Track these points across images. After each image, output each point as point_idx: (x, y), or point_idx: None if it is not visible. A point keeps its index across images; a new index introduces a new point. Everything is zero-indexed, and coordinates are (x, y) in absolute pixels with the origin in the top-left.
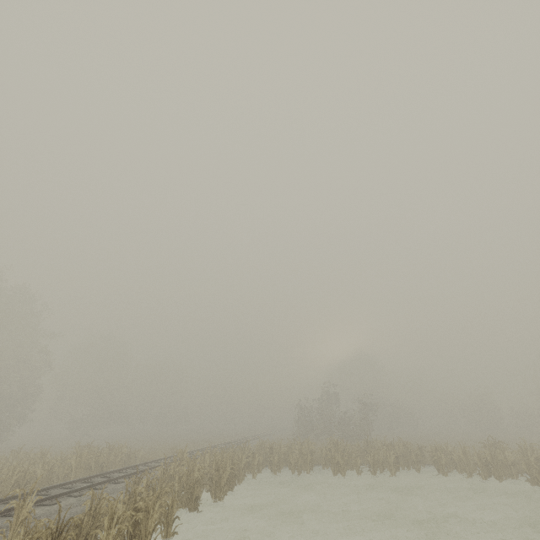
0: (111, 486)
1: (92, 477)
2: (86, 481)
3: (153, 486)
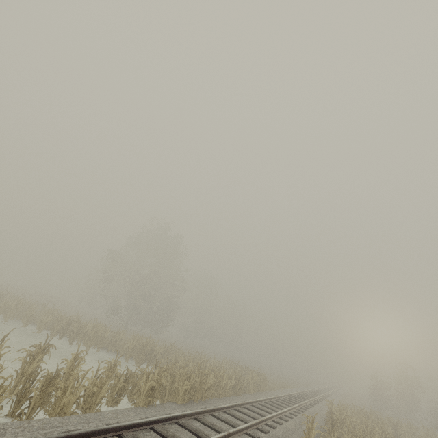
0: (297, 414)
1: (271, 398)
2: (271, 400)
3: (356, 436)
